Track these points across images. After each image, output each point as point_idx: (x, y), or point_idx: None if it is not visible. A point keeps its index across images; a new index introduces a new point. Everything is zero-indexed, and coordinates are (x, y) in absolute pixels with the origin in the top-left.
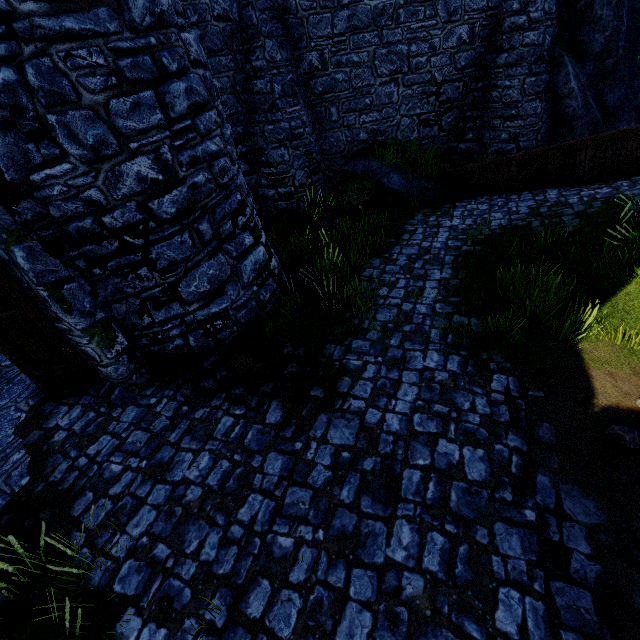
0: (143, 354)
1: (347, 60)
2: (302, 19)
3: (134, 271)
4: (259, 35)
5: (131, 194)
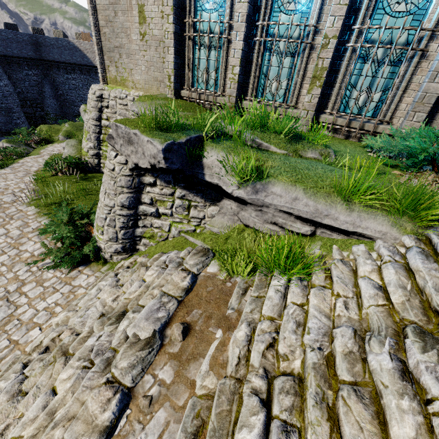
0: None
1: (69, 95)
2: (58, 84)
3: None
4: (45, 85)
5: None
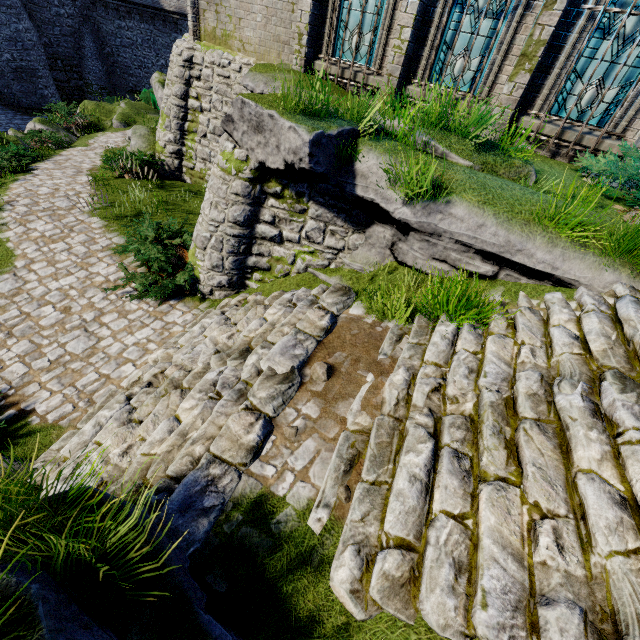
0: (3, 100)
1: (122, 55)
2: (105, 36)
3: (3, 77)
4: (85, 36)
5: (5, 60)
